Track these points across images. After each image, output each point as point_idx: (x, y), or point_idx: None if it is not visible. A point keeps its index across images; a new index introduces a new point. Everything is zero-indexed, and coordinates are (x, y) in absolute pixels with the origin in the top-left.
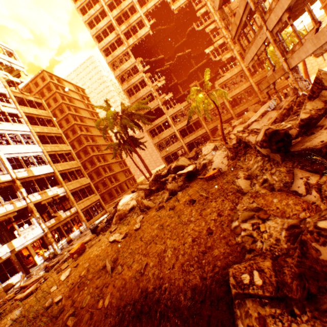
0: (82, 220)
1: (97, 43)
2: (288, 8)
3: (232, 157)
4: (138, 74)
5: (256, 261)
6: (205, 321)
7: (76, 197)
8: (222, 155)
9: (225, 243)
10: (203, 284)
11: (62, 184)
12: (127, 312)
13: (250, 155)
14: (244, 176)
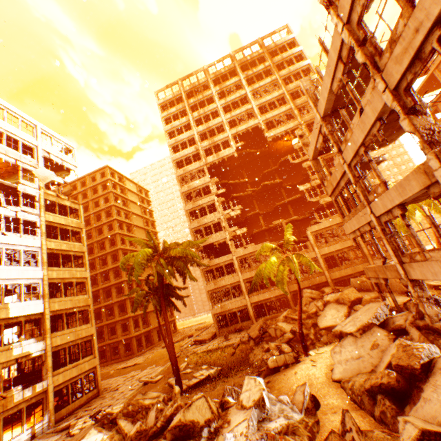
0: (46, 408)
1: (172, 153)
2: (401, 204)
3: None
4: (209, 195)
5: None
6: None
7: None
8: None
9: None
10: None
11: (45, 335)
12: None
13: None
14: None
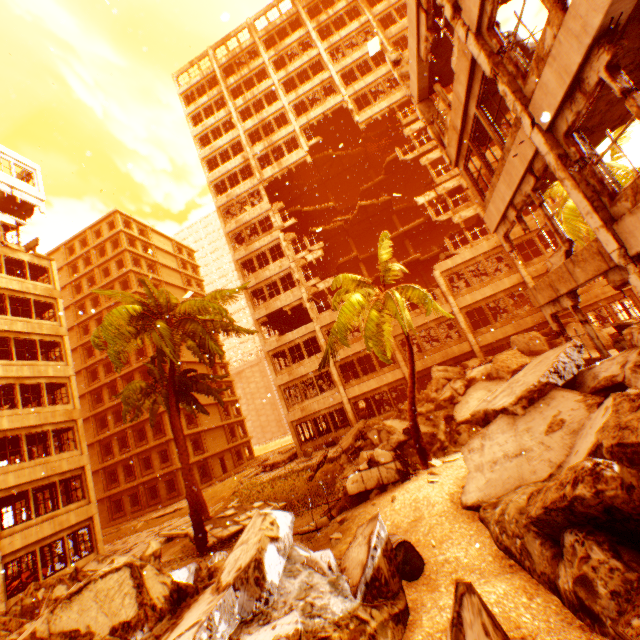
0: None
1: (207, 171)
2: (608, 31)
3: None
4: (271, 232)
5: None
6: None
7: (100, 475)
8: None
9: None
10: None
11: None
12: None
13: None
14: None
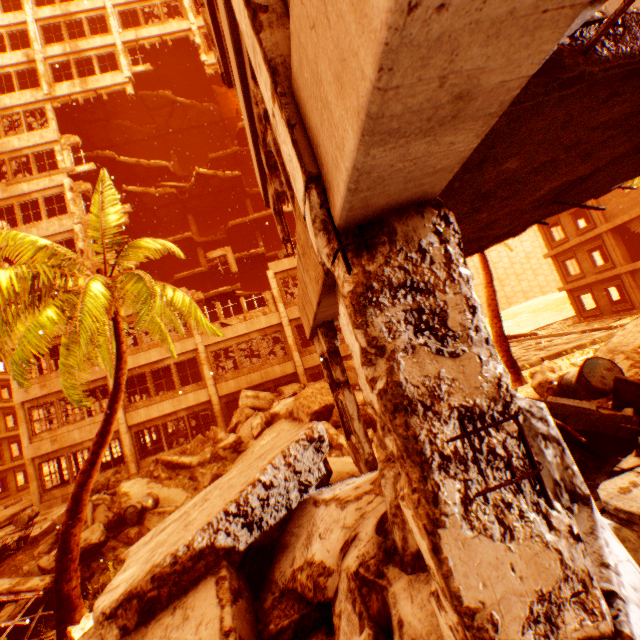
0: None
1: None
2: None
3: None
4: (53, 174)
5: None
6: None
7: None
8: None
9: None
10: None
11: None
12: None
13: None
14: None
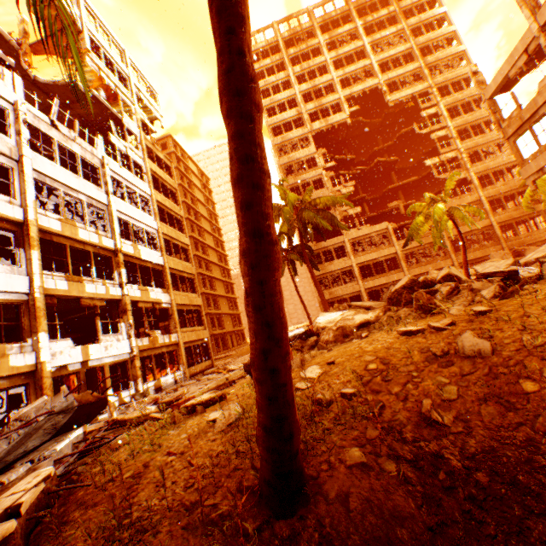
0: (180, 361)
1: (266, 117)
2: None
3: None
4: (315, 169)
5: None
6: None
7: (144, 336)
8: None
9: None
10: None
11: (168, 289)
12: None
13: None
14: None
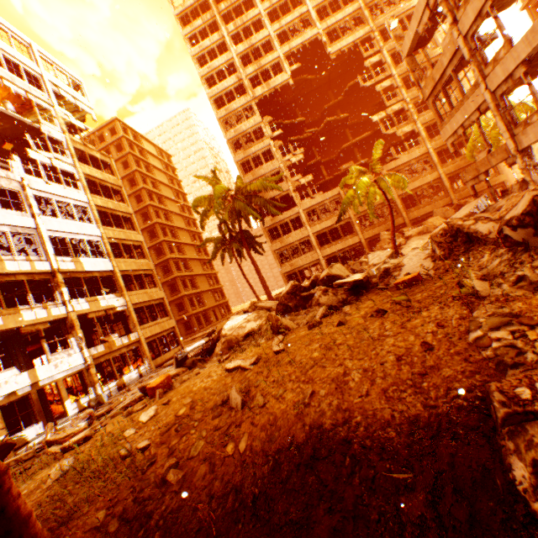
0: (144, 355)
1: (206, 88)
2: (526, 60)
3: (444, 255)
4: (263, 140)
5: (535, 372)
6: (445, 462)
7: None
8: (420, 255)
9: (461, 360)
10: (431, 414)
11: (122, 292)
12: (286, 458)
13: (477, 251)
14: (476, 275)
